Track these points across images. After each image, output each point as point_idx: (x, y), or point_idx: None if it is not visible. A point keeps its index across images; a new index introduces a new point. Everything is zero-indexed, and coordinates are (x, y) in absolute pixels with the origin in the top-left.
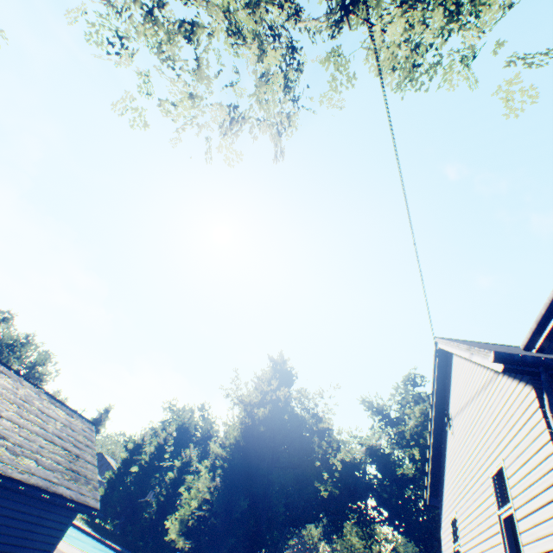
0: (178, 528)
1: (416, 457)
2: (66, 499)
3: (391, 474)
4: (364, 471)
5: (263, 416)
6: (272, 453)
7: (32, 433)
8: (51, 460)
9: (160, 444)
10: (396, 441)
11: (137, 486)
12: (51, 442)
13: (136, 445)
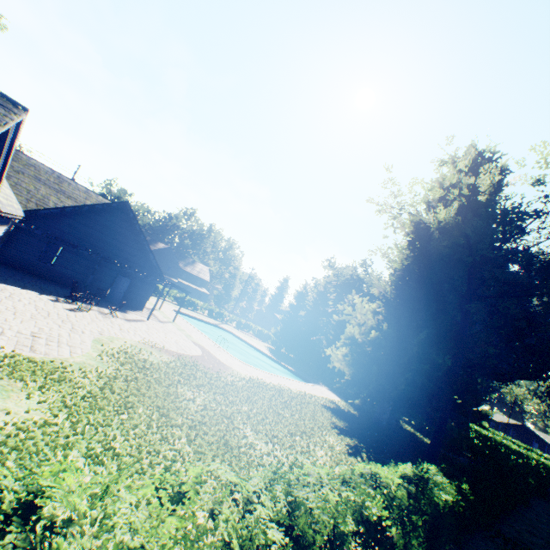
0: (341, 358)
1: None
2: None
3: None
4: None
5: (447, 222)
6: (468, 275)
7: None
8: None
9: (320, 292)
10: None
11: (306, 326)
12: None
13: (298, 294)
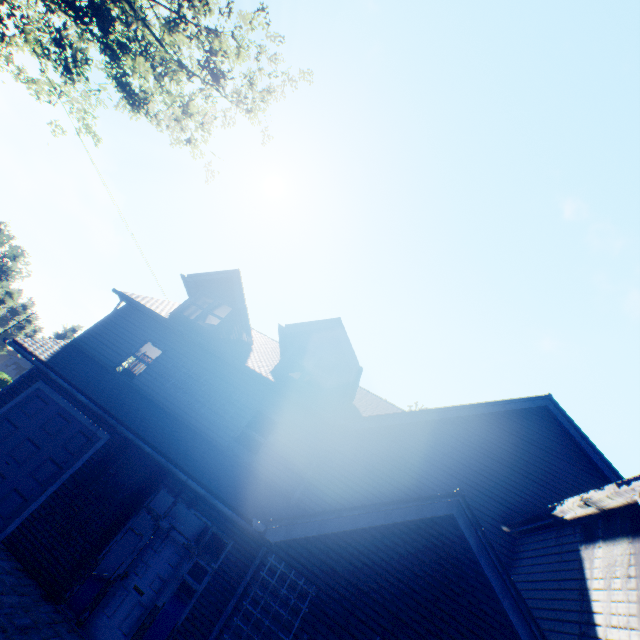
0: None
1: None
2: None
3: None
4: None
5: None
6: None
7: None
8: None
9: None
10: None
11: None
12: None
13: None
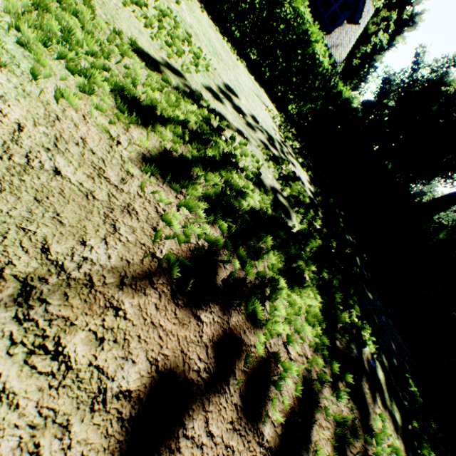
0: None
1: None
2: None
3: None
4: None
5: None
6: None
7: None
8: None
9: None
10: None
11: None
12: None
13: None
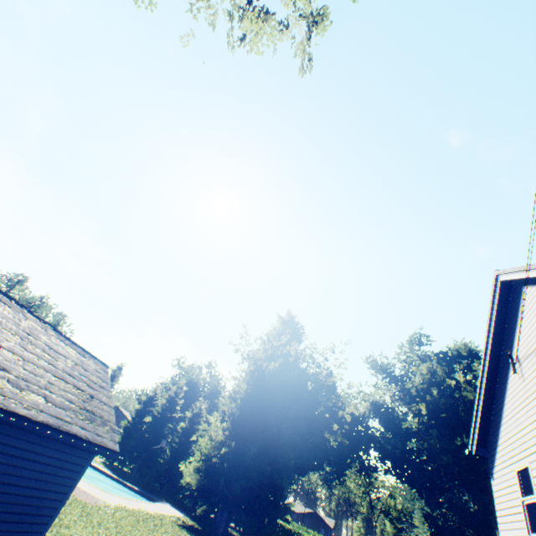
0: (192, 472)
1: (422, 412)
2: (82, 440)
3: (395, 428)
4: (367, 425)
5: (274, 370)
6: (283, 405)
7: (39, 368)
8: (62, 398)
9: (171, 397)
10: (400, 398)
11: (152, 435)
12: (61, 380)
13: (148, 397)
